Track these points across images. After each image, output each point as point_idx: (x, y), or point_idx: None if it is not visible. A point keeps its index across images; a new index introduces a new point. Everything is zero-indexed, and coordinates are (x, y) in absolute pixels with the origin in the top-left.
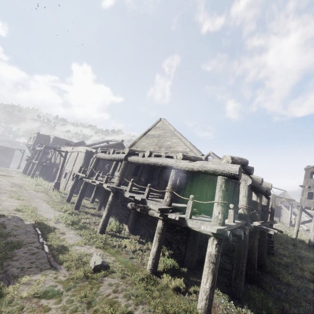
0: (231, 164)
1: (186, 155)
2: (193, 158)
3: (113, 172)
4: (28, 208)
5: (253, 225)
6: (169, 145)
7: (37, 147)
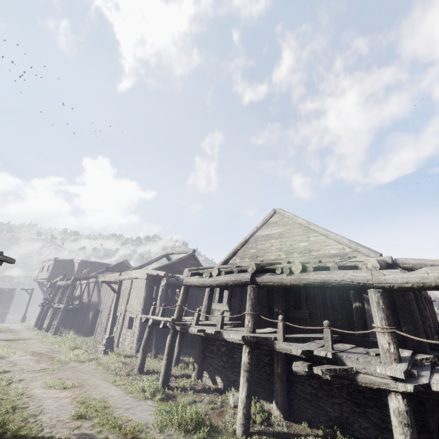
0: None
1: (379, 261)
2: (382, 263)
3: (209, 305)
4: (93, 405)
5: None
6: (305, 247)
7: (59, 281)
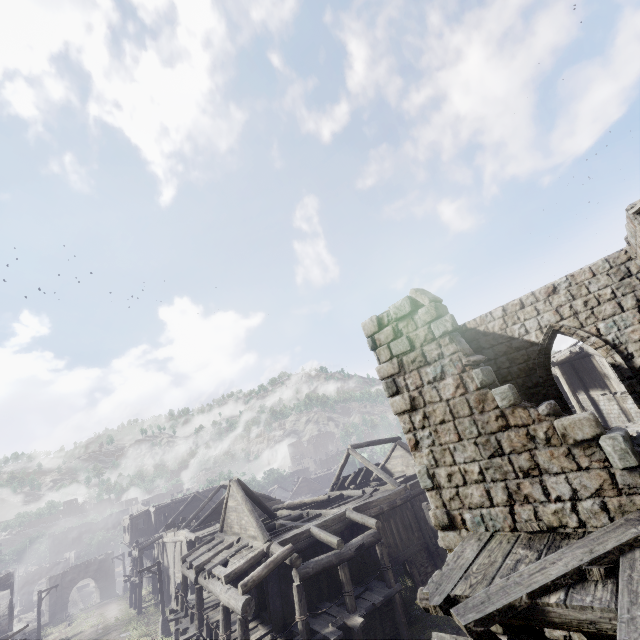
0: (242, 597)
1: (232, 572)
2: (246, 564)
3: None
4: None
5: (322, 634)
6: (244, 525)
7: (133, 550)
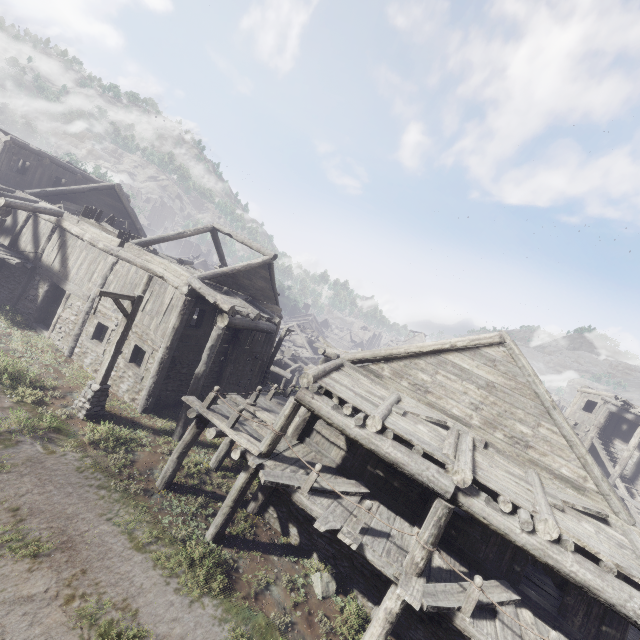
0: None
1: None
2: None
3: (310, 420)
4: (115, 632)
5: None
6: (524, 436)
7: None
